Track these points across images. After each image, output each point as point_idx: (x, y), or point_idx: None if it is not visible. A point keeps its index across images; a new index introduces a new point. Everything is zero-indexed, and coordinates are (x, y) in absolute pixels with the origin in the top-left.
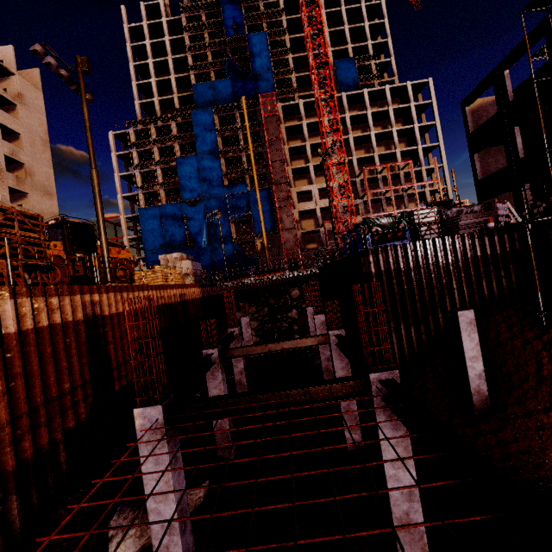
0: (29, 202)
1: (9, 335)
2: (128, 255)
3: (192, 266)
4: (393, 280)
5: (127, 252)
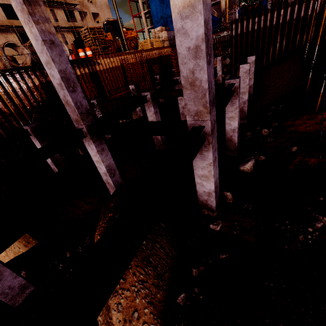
0: None
1: (105, 70)
2: (135, 34)
3: (167, 34)
4: (243, 39)
5: (134, 32)
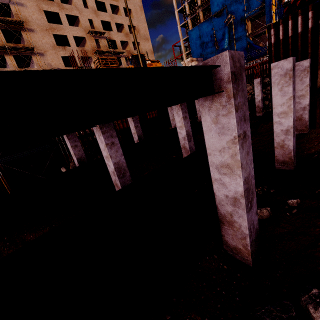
0: (140, 47)
1: None
2: (160, 65)
3: None
4: (289, 46)
5: (159, 64)
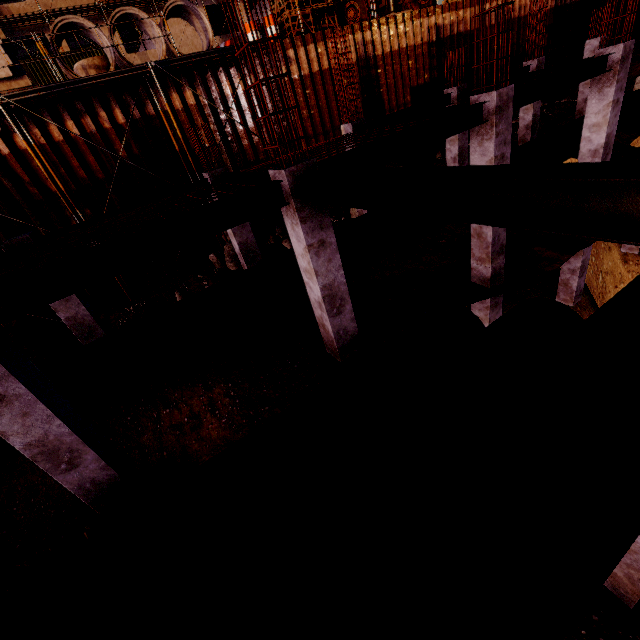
0: None
1: (306, 77)
2: None
3: None
4: None
5: None
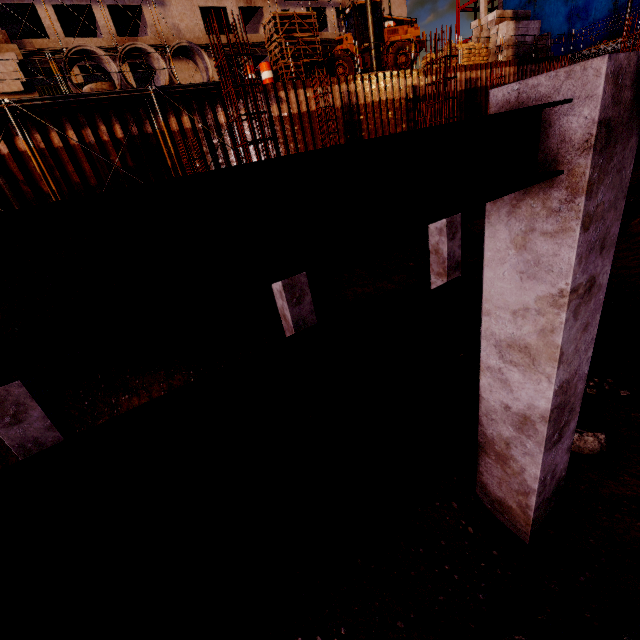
0: None
1: (295, 116)
2: (416, 34)
3: (516, 30)
4: None
5: (414, 29)
